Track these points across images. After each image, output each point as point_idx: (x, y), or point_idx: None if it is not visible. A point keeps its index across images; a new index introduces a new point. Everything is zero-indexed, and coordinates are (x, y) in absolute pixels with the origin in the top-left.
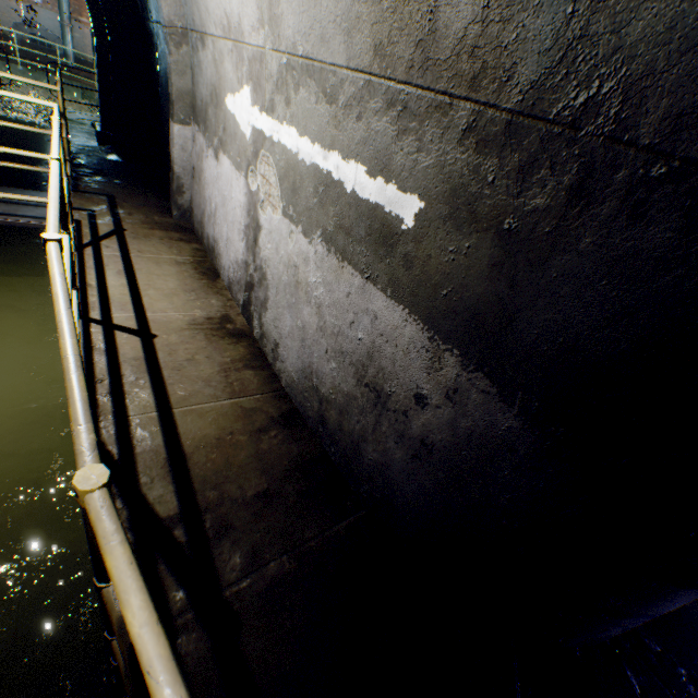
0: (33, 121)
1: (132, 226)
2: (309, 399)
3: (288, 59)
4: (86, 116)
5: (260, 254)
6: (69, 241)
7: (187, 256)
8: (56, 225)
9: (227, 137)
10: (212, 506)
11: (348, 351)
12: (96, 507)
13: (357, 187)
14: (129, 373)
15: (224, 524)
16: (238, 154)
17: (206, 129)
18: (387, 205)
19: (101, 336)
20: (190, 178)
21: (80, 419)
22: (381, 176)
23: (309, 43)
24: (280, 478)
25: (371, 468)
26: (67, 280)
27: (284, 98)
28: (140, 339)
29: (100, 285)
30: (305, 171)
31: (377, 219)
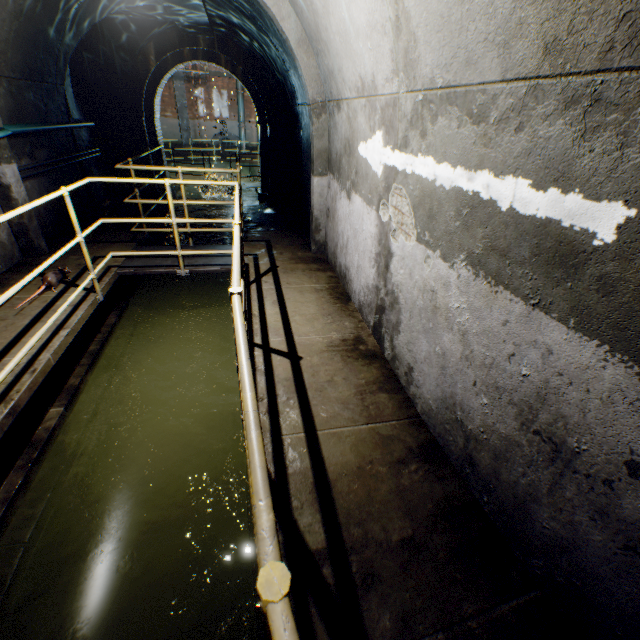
0: (221, 196)
1: (282, 263)
2: (450, 432)
3: (424, 95)
4: (252, 185)
5: (391, 279)
6: (243, 284)
7: (323, 284)
8: (238, 279)
9: (358, 179)
10: (356, 546)
11: (505, 387)
12: (279, 628)
13: (515, 203)
14: (281, 393)
15: (369, 570)
16: (369, 191)
17: (339, 175)
18: (565, 219)
19: (261, 358)
20: (325, 217)
21: (259, 491)
22: (554, 186)
23: (449, 72)
24: (425, 524)
25: (546, 539)
26: (245, 330)
27: (418, 132)
28: (289, 361)
29: (261, 314)
30: (444, 196)
31: (549, 236)
